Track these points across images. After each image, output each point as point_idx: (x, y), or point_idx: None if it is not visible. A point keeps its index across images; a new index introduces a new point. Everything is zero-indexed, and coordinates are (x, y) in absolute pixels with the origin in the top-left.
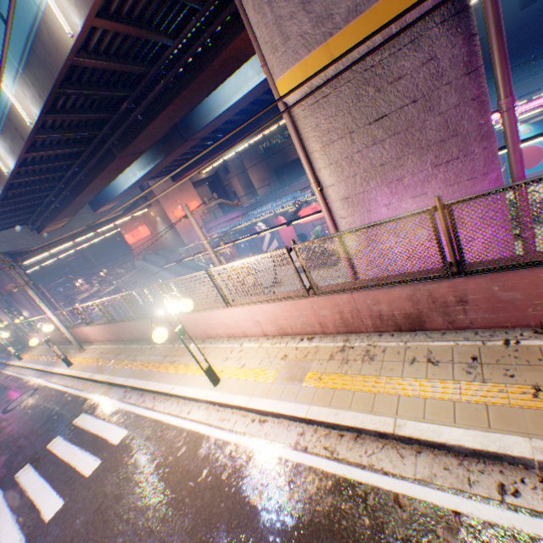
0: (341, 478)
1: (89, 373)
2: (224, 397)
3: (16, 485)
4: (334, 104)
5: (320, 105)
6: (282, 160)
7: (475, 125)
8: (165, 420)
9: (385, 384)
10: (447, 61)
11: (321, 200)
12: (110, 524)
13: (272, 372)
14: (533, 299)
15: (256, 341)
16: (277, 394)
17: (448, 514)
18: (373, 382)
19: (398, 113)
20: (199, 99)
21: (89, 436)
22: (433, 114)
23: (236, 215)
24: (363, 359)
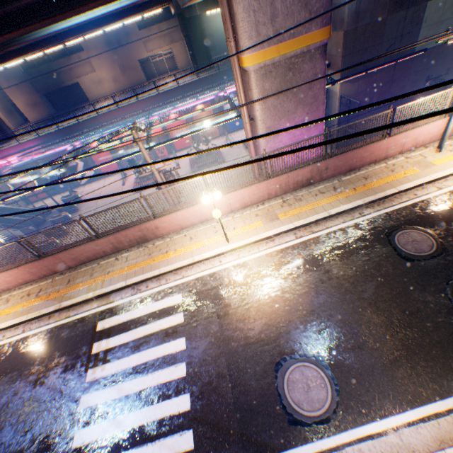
0: (321, 235)
1: (48, 308)
2: (242, 243)
3: (104, 379)
4: (274, 77)
5: (267, 76)
6: (55, 83)
7: (322, 98)
8: (207, 273)
9: (314, 205)
10: (319, 70)
11: (250, 129)
12: (238, 311)
13: (258, 223)
14: (344, 164)
15: (228, 217)
16: (272, 227)
17: (353, 225)
18: (309, 206)
19: (299, 88)
20: (68, 18)
21: (142, 318)
22: (311, 91)
23: (33, 145)
24: (297, 201)
